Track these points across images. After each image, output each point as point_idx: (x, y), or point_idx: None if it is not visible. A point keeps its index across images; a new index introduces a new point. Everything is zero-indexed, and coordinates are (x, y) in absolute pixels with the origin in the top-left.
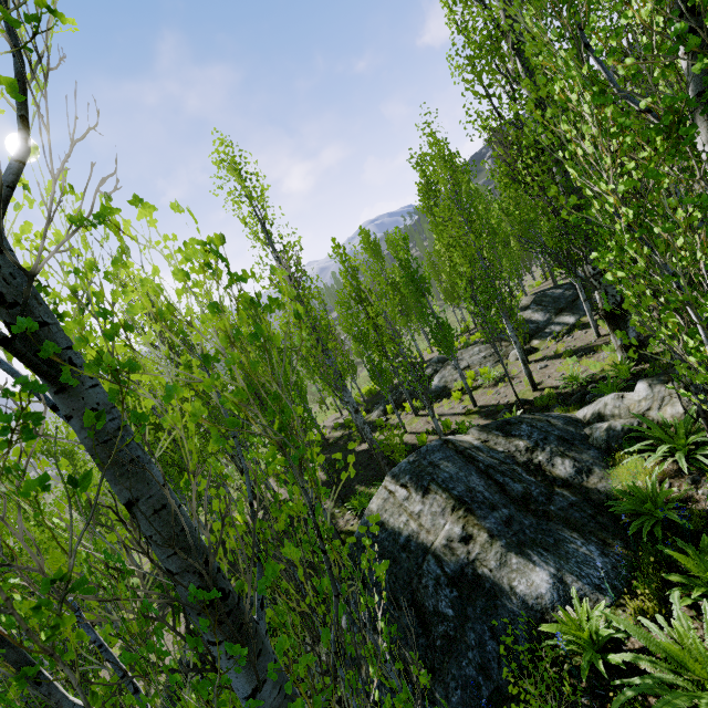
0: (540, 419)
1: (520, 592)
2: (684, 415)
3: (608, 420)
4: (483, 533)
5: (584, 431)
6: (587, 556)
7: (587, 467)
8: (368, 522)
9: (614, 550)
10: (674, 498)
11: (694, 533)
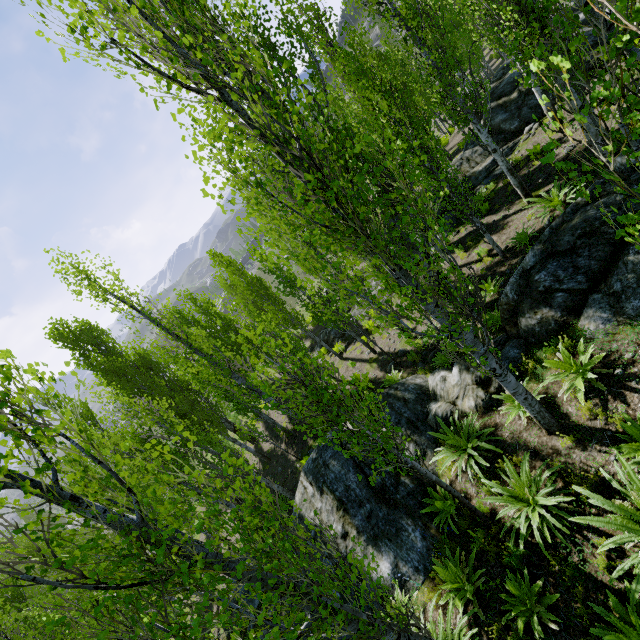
0: (399, 397)
1: (375, 577)
2: (475, 408)
3: (438, 401)
4: (354, 530)
5: (426, 408)
6: (413, 543)
7: (424, 450)
8: (296, 514)
9: (431, 533)
10: (456, 500)
11: (465, 530)
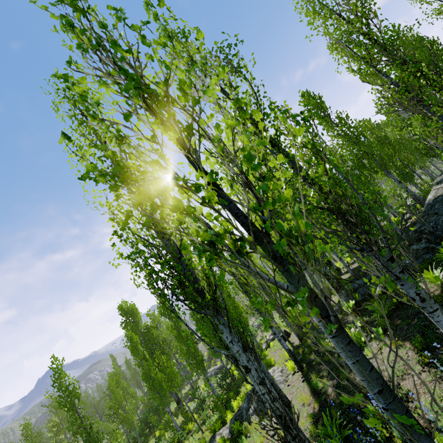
0: None
1: None
2: None
3: None
4: None
5: None
6: None
7: None
8: (429, 202)
9: None
10: None
11: None
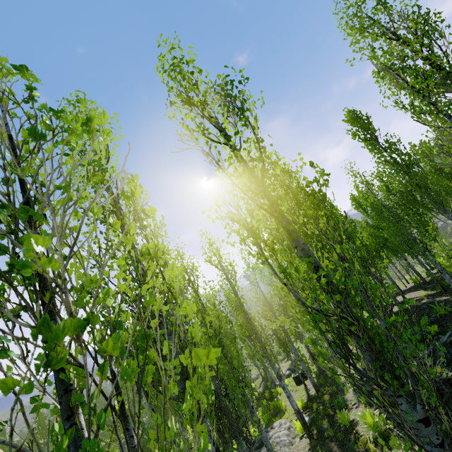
0: None
1: None
2: None
3: None
4: None
5: None
6: None
7: None
8: None
9: None
10: None
11: None
